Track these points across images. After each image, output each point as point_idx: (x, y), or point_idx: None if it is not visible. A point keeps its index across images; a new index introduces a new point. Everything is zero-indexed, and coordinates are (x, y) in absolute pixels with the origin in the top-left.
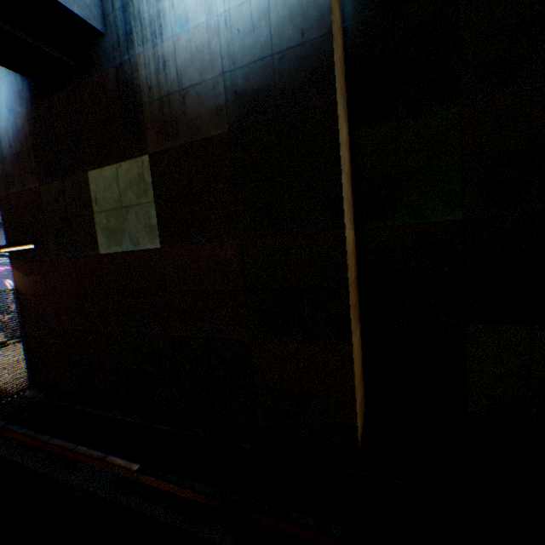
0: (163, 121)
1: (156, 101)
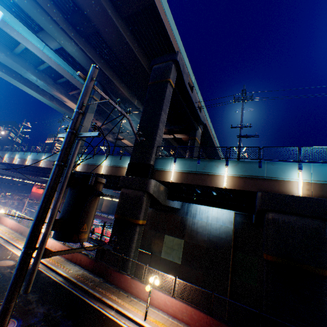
0: (190, 234)
1: (189, 229)
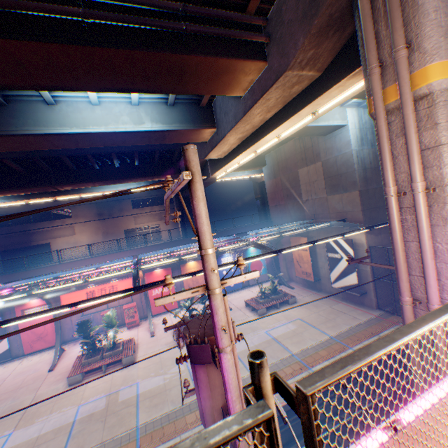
0: None
1: None
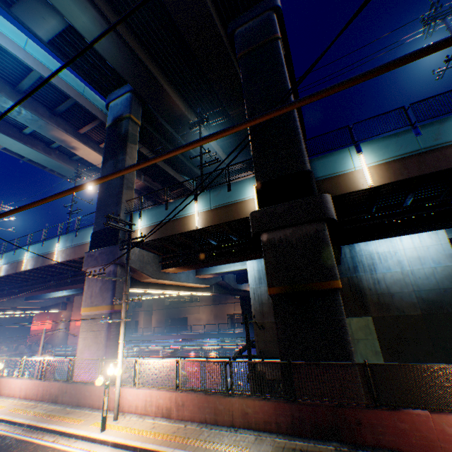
0: (379, 303)
1: (373, 294)
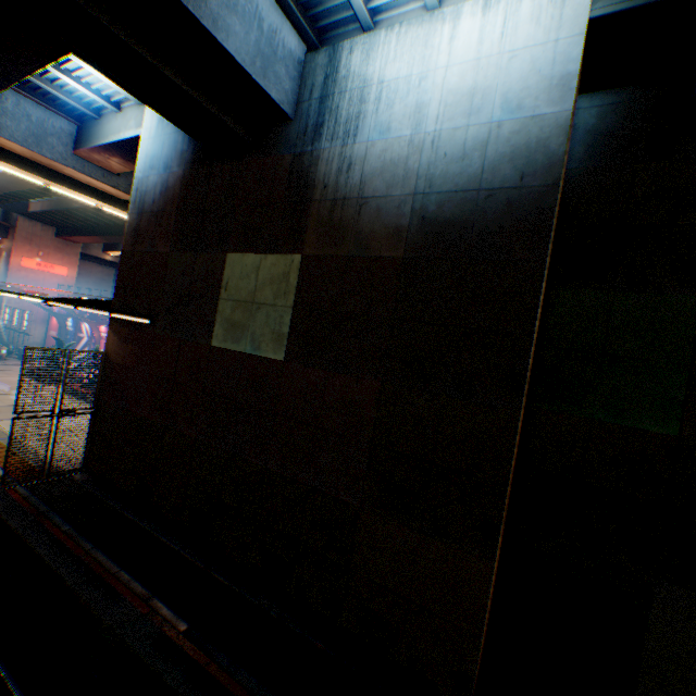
0: (330, 224)
1: (327, 201)
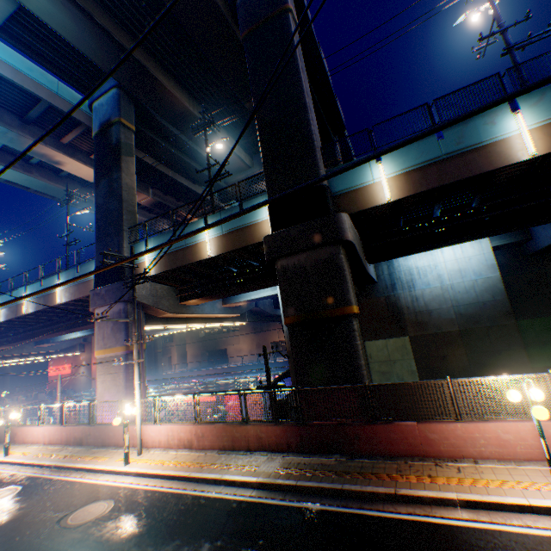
0: (417, 322)
1: (411, 313)
